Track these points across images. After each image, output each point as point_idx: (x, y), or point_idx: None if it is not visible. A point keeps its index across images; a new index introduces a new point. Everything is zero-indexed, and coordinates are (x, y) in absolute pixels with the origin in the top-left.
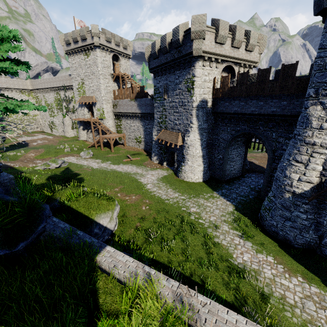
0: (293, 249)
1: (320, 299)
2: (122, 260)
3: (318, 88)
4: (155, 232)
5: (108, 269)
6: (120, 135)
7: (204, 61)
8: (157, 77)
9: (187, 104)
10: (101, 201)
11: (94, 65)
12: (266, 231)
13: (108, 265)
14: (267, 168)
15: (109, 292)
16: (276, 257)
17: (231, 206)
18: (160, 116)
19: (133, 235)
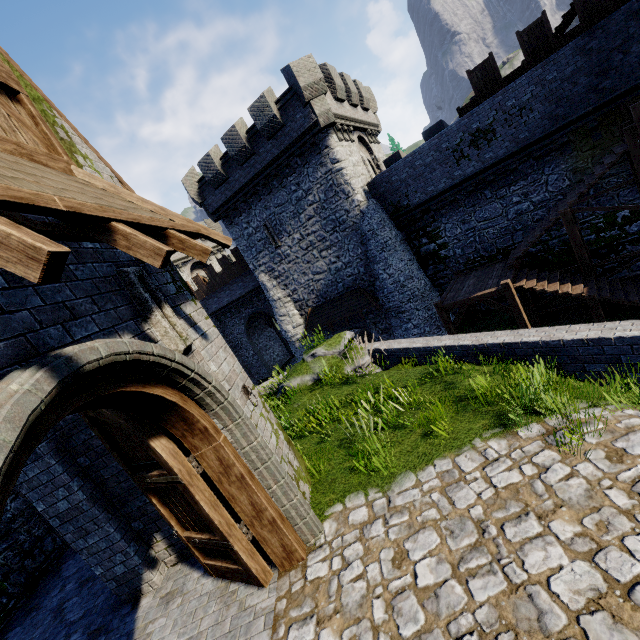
0: None
1: None
2: None
3: (253, 263)
4: None
5: None
6: None
7: None
8: None
9: None
10: None
11: None
12: None
13: None
14: None
15: None
16: None
17: None
18: None
19: None
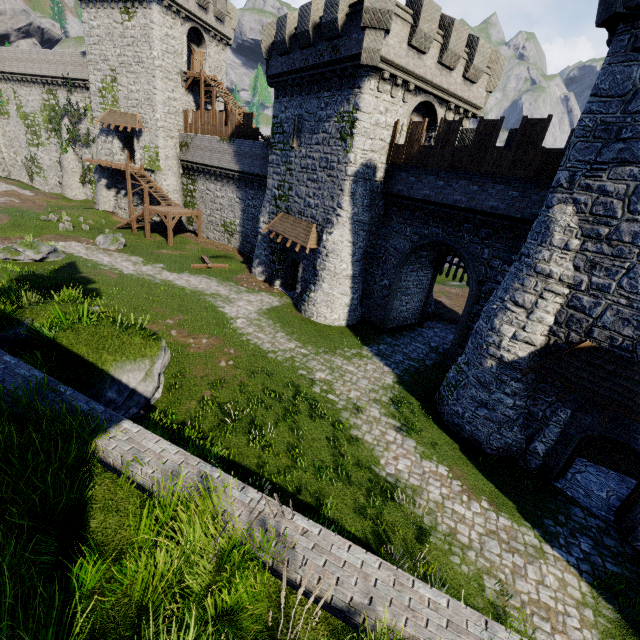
0: (482, 456)
1: (510, 536)
2: (153, 449)
3: (576, 172)
4: (239, 411)
5: (120, 464)
6: (191, 211)
7: (381, 80)
8: (281, 97)
9: (336, 167)
10: (130, 336)
11: (143, 42)
12: (444, 424)
13: (120, 458)
14: (465, 314)
15: (116, 507)
16: (452, 468)
17: (390, 376)
18: (278, 183)
19: (193, 412)
